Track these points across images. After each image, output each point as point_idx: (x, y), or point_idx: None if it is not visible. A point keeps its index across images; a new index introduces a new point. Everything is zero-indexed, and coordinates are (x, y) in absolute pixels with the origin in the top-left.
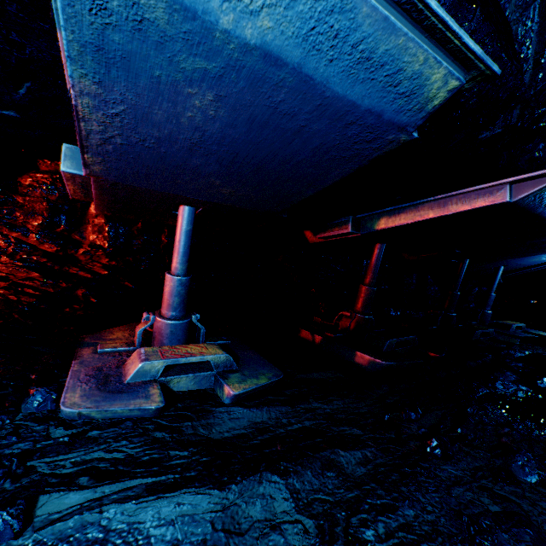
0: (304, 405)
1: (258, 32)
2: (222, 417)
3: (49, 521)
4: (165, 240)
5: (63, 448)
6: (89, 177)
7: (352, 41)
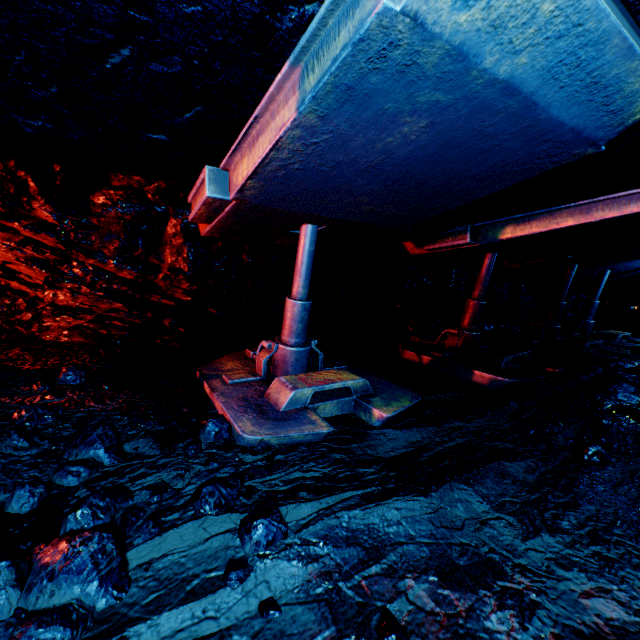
0: (448, 425)
1: (511, 68)
2: (380, 439)
3: (301, 526)
4: (246, 259)
5: (263, 470)
6: (231, 201)
7: (590, 69)
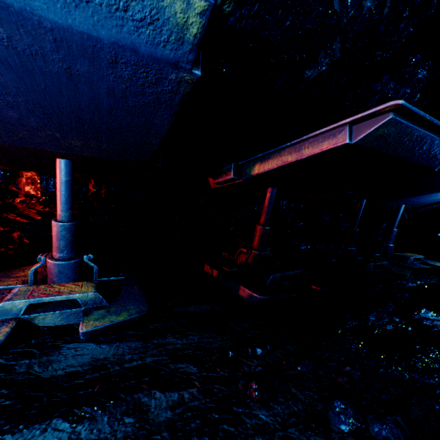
0: (157, 340)
1: None
2: (67, 354)
3: None
4: (92, 189)
5: None
6: None
7: None
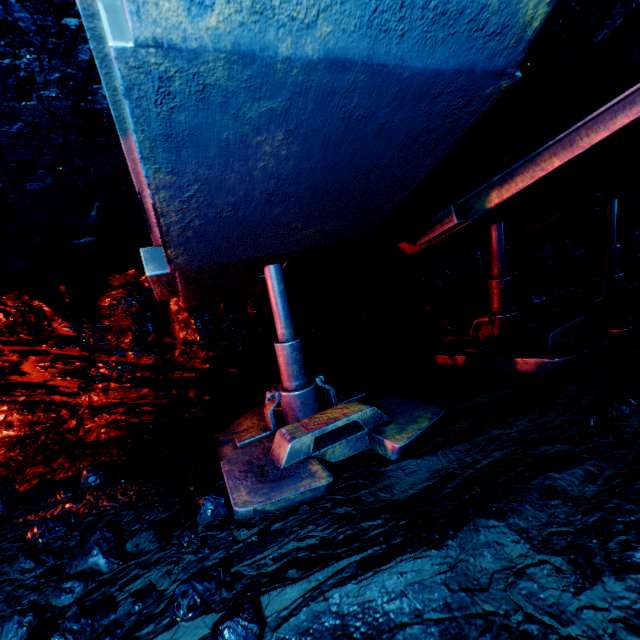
0: (482, 437)
1: (319, 43)
2: (396, 475)
3: (282, 619)
4: (251, 311)
5: (255, 547)
6: (173, 272)
7: (421, 2)
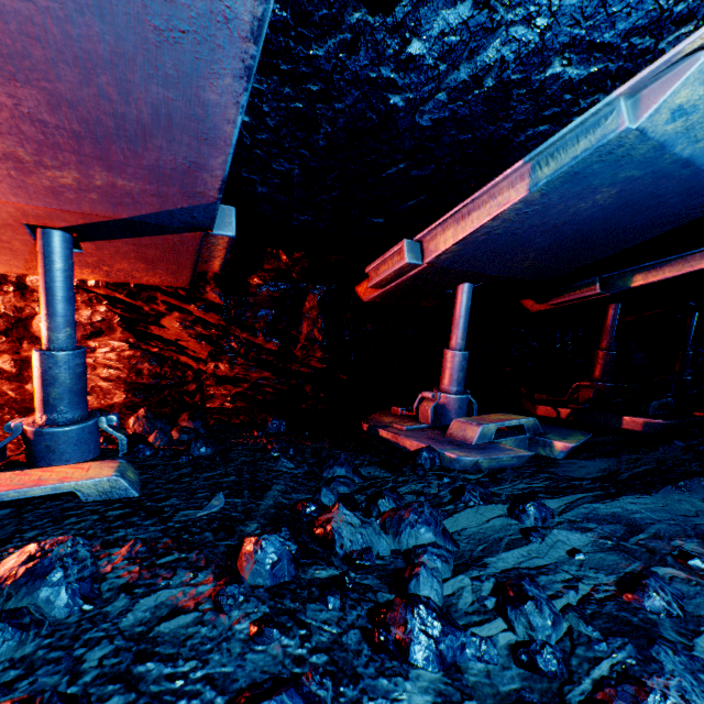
0: (626, 457)
1: (691, 151)
2: (570, 466)
3: (558, 512)
4: (369, 327)
5: (491, 483)
6: (421, 265)
7: None
